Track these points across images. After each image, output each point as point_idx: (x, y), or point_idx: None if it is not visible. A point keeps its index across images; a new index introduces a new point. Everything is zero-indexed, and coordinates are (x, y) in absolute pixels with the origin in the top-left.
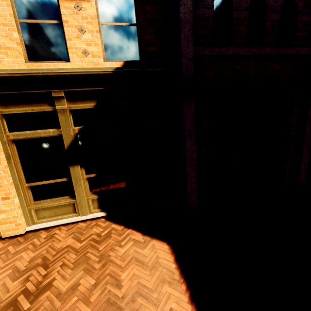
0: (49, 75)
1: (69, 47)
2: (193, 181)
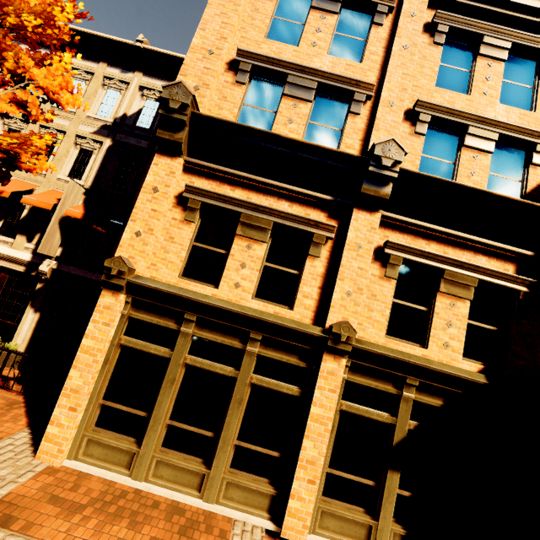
0: (419, 365)
1: (431, 335)
2: None
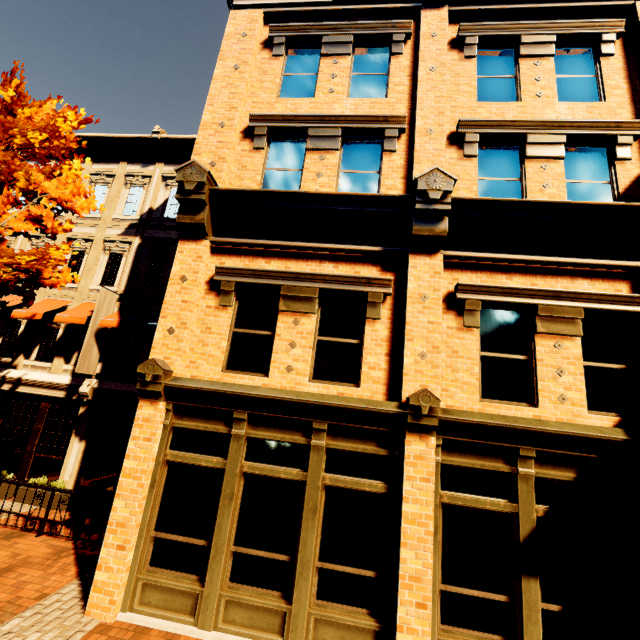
0: (530, 429)
1: (540, 389)
2: None
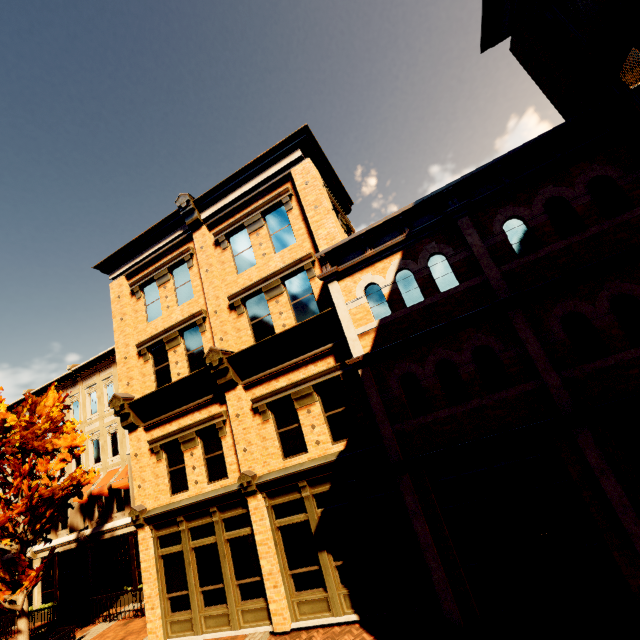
0: (295, 472)
1: (307, 441)
2: (440, 577)
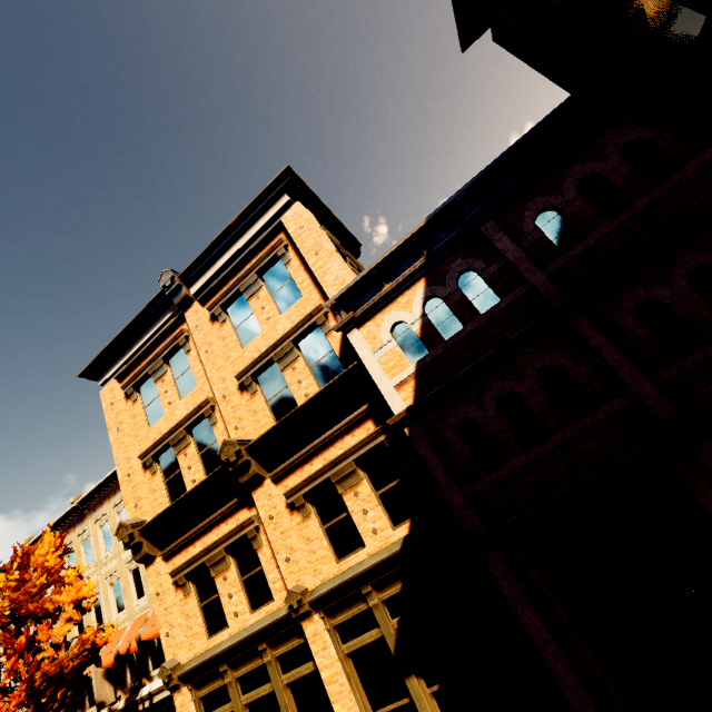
0: (354, 576)
1: (361, 533)
2: (571, 685)
